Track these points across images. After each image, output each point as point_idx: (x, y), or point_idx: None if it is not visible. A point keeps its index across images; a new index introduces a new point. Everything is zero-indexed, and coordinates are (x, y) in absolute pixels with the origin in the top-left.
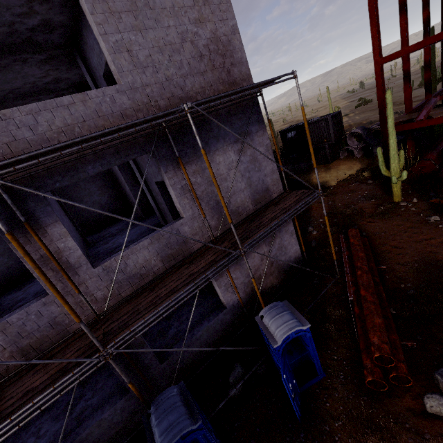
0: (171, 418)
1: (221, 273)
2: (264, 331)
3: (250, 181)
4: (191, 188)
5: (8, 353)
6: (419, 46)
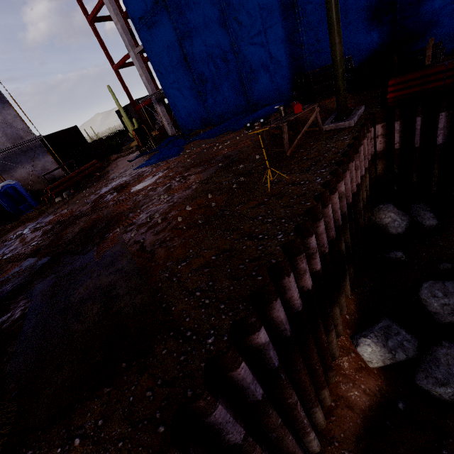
0: None
1: None
2: None
3: (5, 133)
4: None
5: None
6: (122, 61)
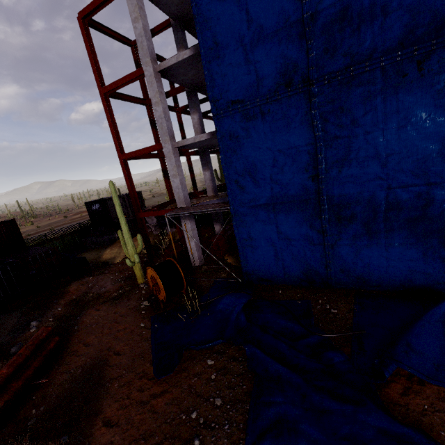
0: None
1: None
2: None
3: None
4: None
5: None
6: (142, 151)
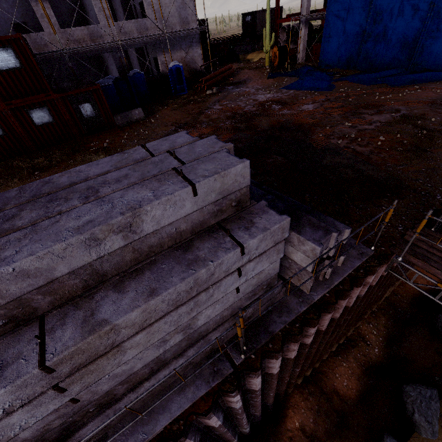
0: (135, 70)
1: (161, 54)
2: (169, 66)
3: (180, 14)
4: (152, 4)
5: (89, 39)
6: None
